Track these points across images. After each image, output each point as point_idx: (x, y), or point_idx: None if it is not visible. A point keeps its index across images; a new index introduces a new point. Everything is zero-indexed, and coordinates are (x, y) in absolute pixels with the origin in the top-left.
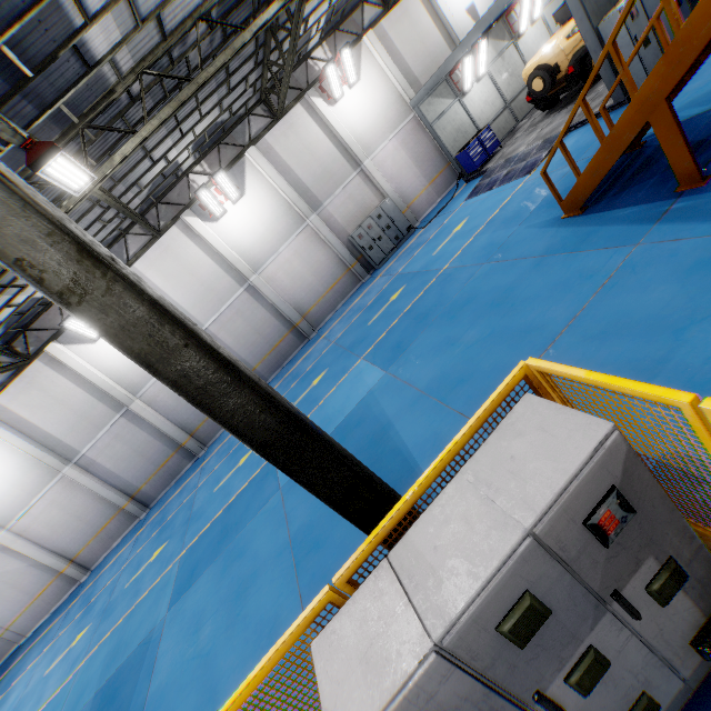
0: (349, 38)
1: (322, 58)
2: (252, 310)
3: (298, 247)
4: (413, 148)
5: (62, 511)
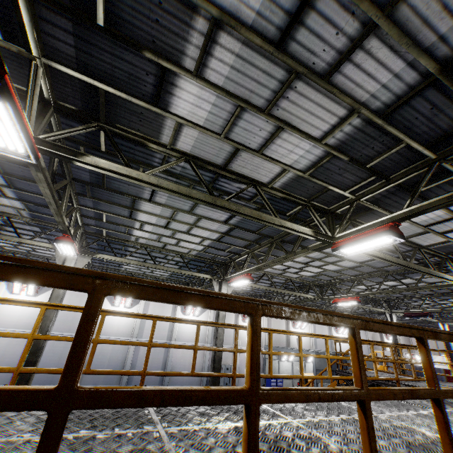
0: None
1: None
2: (160, 351)
3: None
4: None
5: (8, 344)
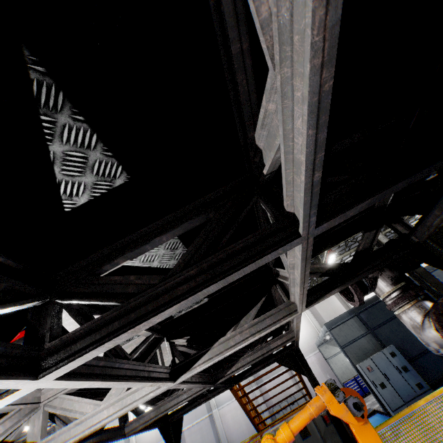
0: None
1: None
2: (207, 431)
3: None
4: (324, 365)
5: None
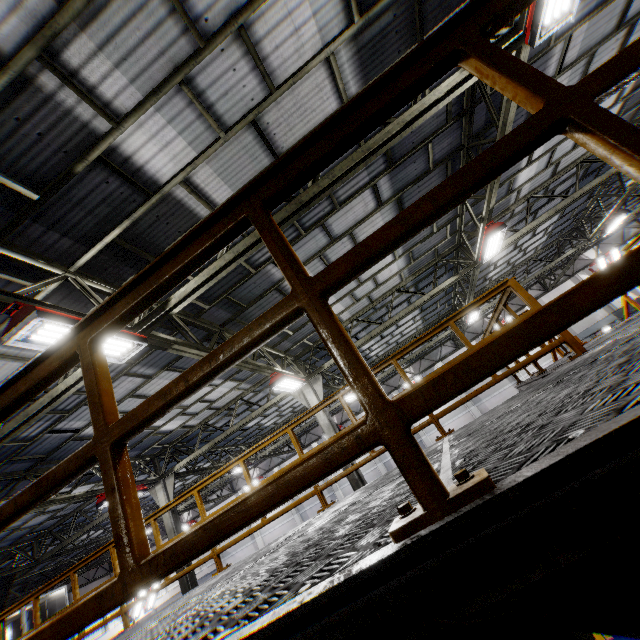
0: (515, 306)
1: None
2: None
3: (458, 424)
4: None
5: None
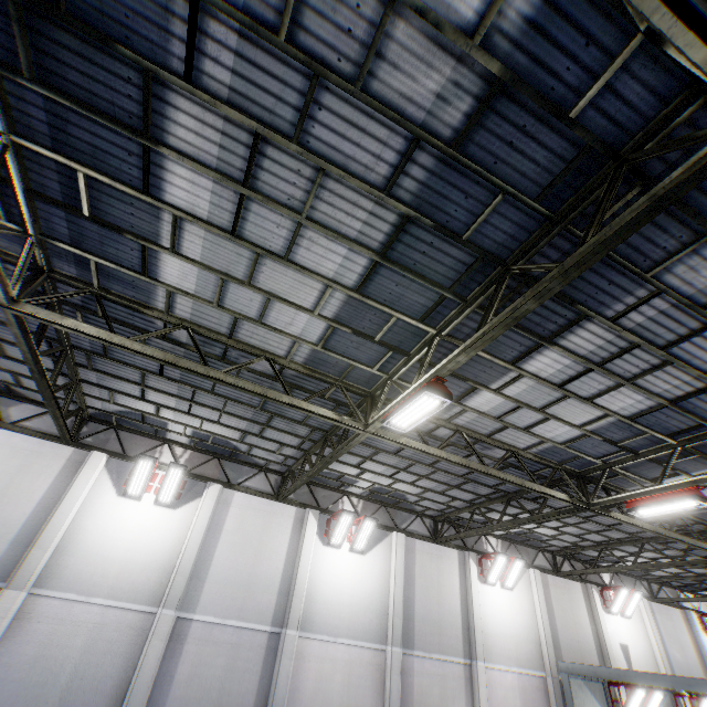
0: (519, 556)
1: (493, 545)
2: (248, 666)
3: (357, 659)
4: None
5: None
